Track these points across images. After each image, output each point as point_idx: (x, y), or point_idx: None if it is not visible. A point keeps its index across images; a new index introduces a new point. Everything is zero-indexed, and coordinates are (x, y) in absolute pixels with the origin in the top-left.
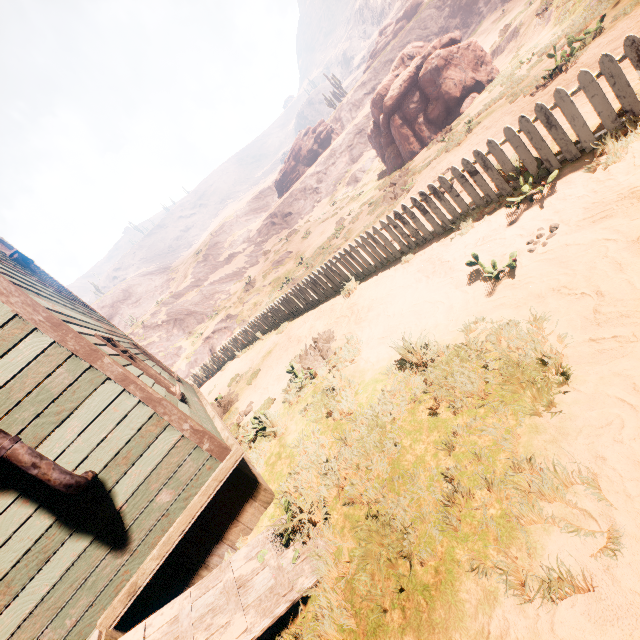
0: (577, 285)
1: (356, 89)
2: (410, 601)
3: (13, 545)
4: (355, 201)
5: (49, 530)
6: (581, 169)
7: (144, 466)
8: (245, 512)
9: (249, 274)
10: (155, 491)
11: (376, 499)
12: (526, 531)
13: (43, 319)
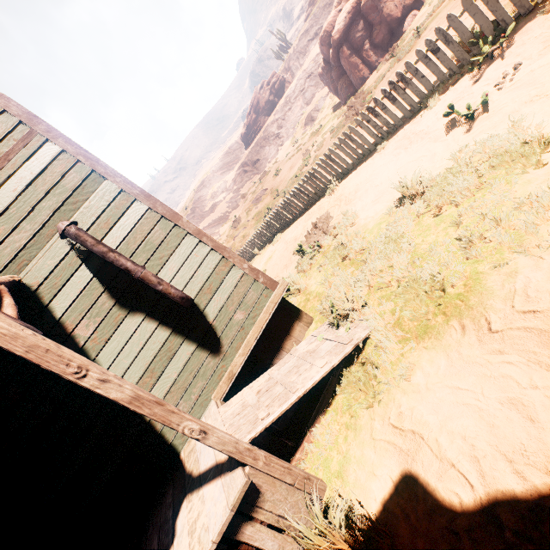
0: (547, 89)
1: (300, 38)
2: (448, 307)
3: (150, 346)
4: (315, 135)
5: (170, 337)
6: (535, 17)
7: (222, 295)
8: (294, 330)
9: (232, 216)
10: (232, 312)
11: (403, 277)
12: (532, 233)
13: (139, 193)
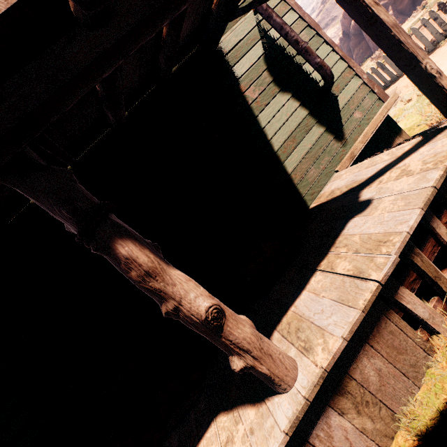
0: None
1: None
2: None
3: (293, 119)
4: None
5: (307, 117)
6: None
7: (345, 95)
8: (395, 142)
9: None
10: (352, 110)
11: None
12: None
13: (293, 4)
